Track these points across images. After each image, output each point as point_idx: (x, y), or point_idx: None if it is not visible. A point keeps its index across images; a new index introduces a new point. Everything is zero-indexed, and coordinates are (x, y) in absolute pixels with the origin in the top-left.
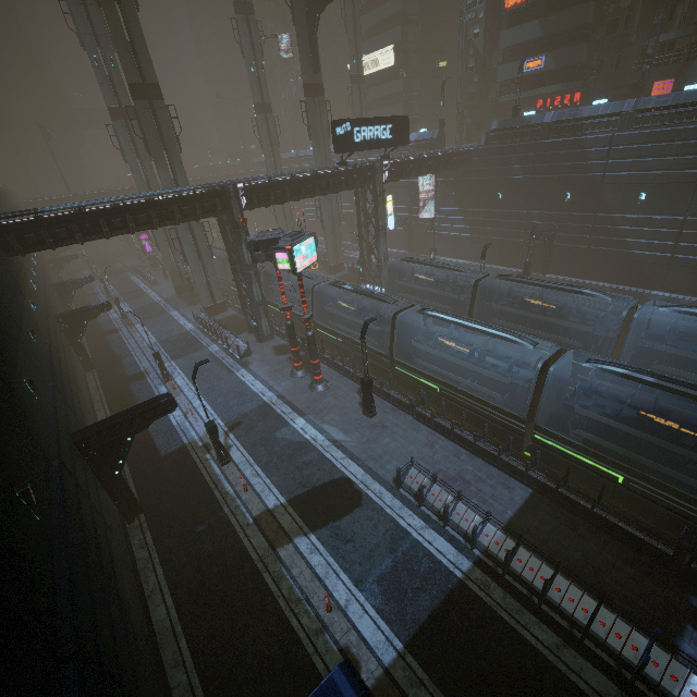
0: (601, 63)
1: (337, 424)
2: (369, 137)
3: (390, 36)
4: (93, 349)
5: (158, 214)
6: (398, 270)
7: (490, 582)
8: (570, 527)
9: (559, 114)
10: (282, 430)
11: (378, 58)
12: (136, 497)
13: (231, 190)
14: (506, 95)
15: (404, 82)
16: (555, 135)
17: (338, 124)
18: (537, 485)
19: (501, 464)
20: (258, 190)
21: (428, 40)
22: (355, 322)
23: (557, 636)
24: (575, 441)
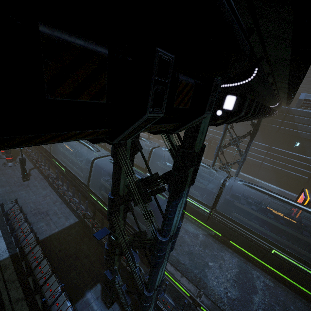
0: None
1: (0, 182)
2: None
3: None
4: None
5: None
6: None
7: (11, 265)
8: (81, 237)
9: None
10: None
11: None
12: None
13: None
14: None
15: None
16: None
17: None
18: (79, 217)
19: (70, 207)
20: None
21: None
22: None
23: (23, 294)
24: (100, 196)
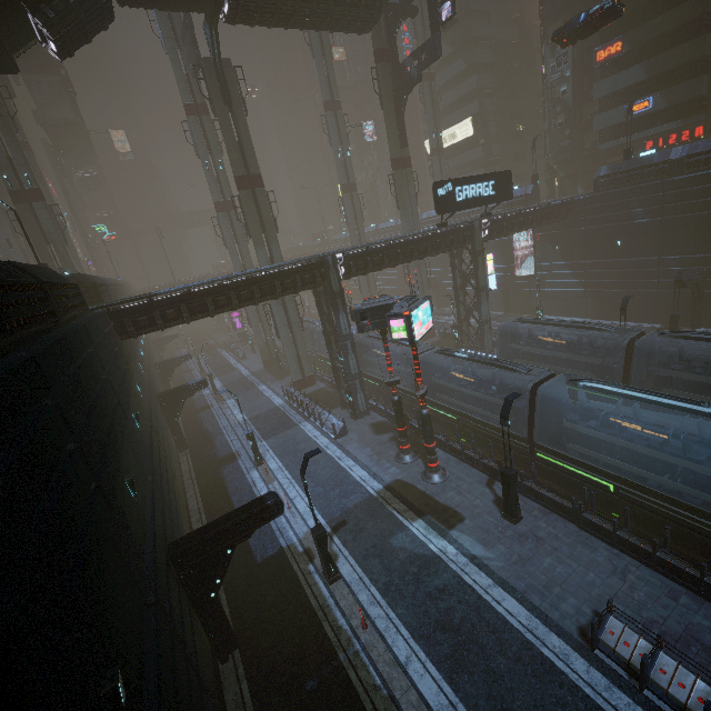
0: None
1: (469, 530)
2: (471, 195)
3: (467, 110)
4: (186, 426)
5: (260, 289)
6: (510, 333)
7: None
8: None
9: (691, 148)
10: (398, 536)
11: (455, 131)
12: (230, 621)
13: (329, 260)
14: (607, 142)
15: (484, 148)
16: (689, 170)
17: (439, 185)
18: None
19: None
20: (356, 258)
21: (506, 109)
22: (468, 395)
23: None
24: None
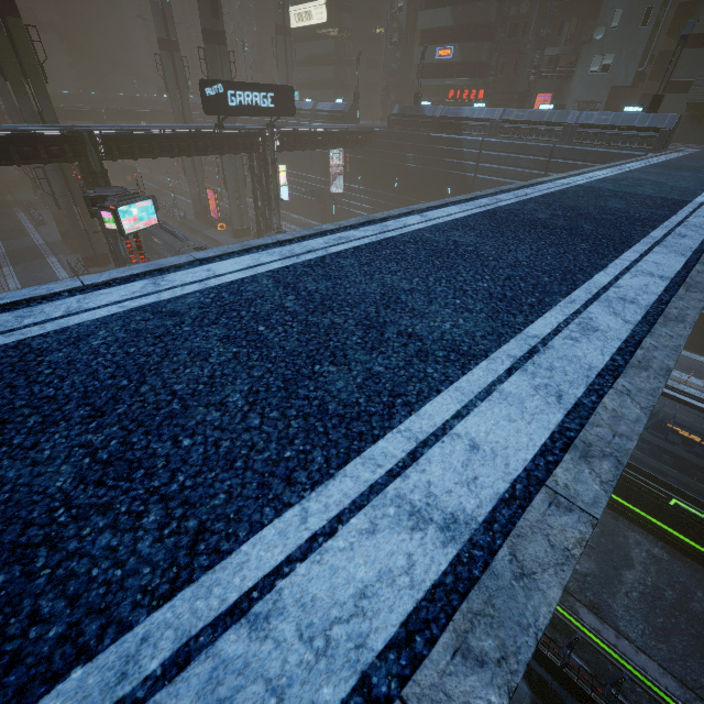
0: (502, 65)
1: None
2: (247, 103)
3: None
4: None
5: None
6: None
7: None
8: None
9: (446, 110)
10: None
11: (311, 10)
12: None
13: (86, 136)
14: (422, 79)
15: (336, 43)
16: (442, 130)
17: (207, 84)
18: None
19: None
20: (119, 140)
21: (365, 2)
22: None
23: None
24: None
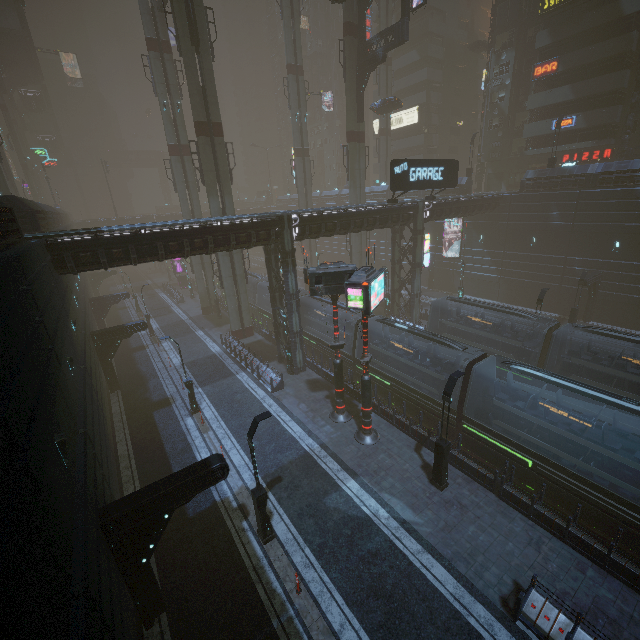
0: (634, 124)
1: (399, 494)
2: (423, 178)
3: (415, 99)
4: (119, 365)
5: (214, 239)
6: (440, 309)
7: None
8: None
9: (605, 166)
10: (333, 496)
11: (402, 117)
12: (157, 580)
13: (285, 220)
14: (533, 149)
15: (425, 137)
16: (602, 185)
17: (396, 163)
18: None
19: None
20: (311, 221)
21: (448, 104)
22: (401, 363)
23: None
24: None
